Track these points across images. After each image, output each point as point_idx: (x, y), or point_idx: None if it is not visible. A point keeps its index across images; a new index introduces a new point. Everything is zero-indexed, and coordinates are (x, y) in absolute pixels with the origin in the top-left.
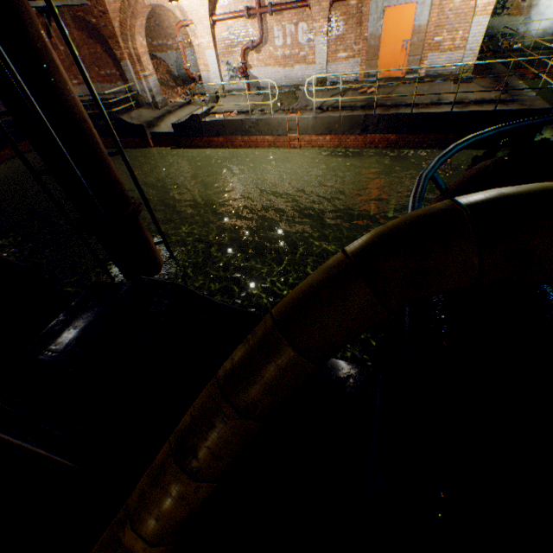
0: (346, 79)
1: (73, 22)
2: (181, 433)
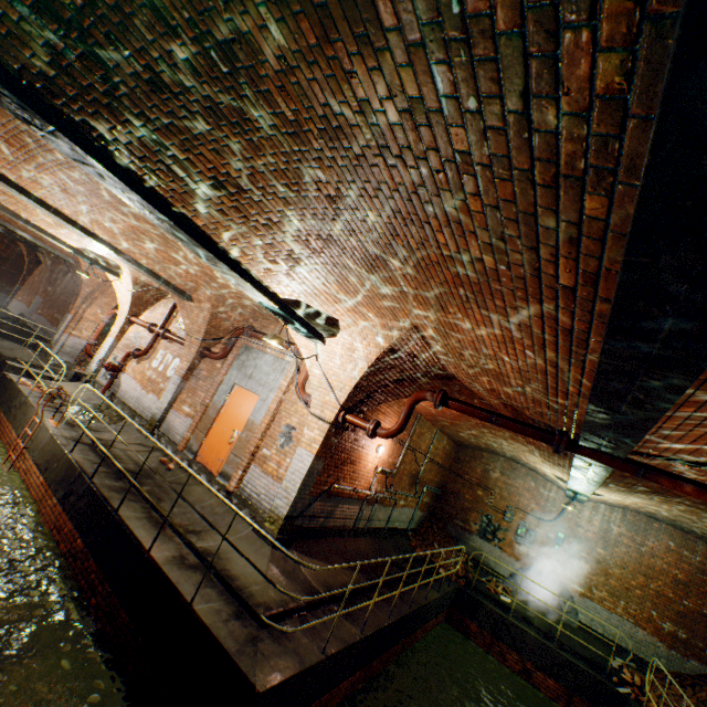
0: (176, 437)
1: None
2: None
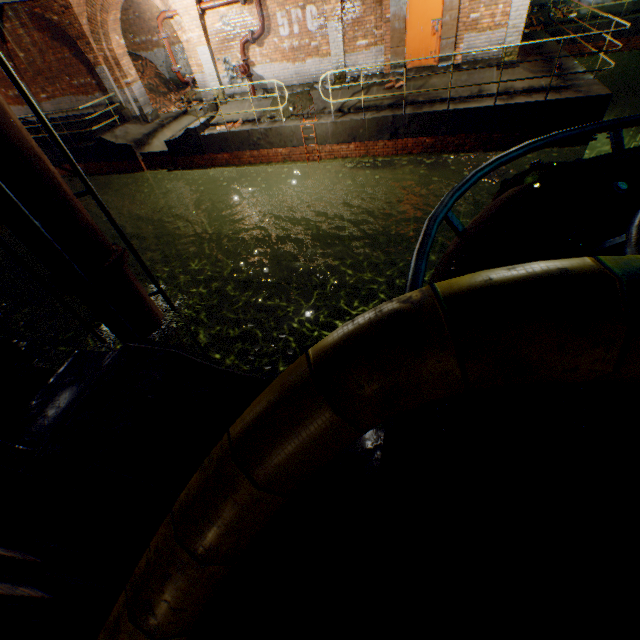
0: (368, 72)
1: (30, 21)
2: (137, 580)
